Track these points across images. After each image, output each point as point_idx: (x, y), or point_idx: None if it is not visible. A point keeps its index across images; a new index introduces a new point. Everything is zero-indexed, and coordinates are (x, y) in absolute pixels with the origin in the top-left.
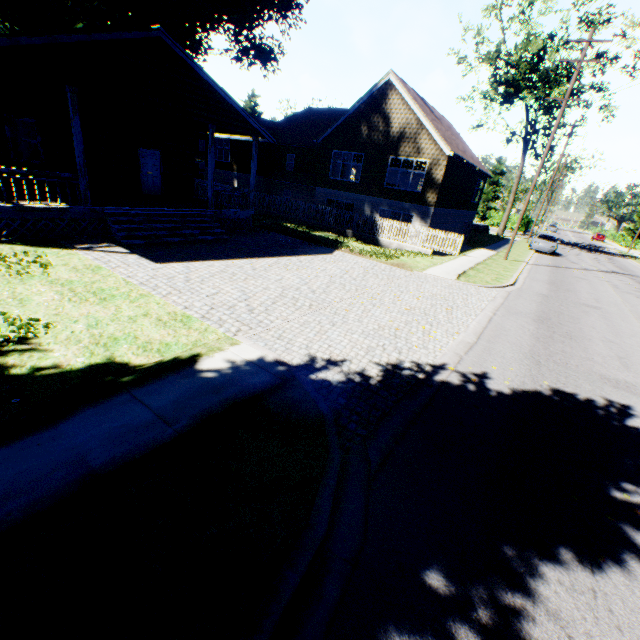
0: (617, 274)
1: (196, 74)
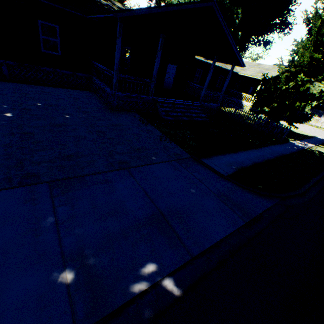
0: None
1: None
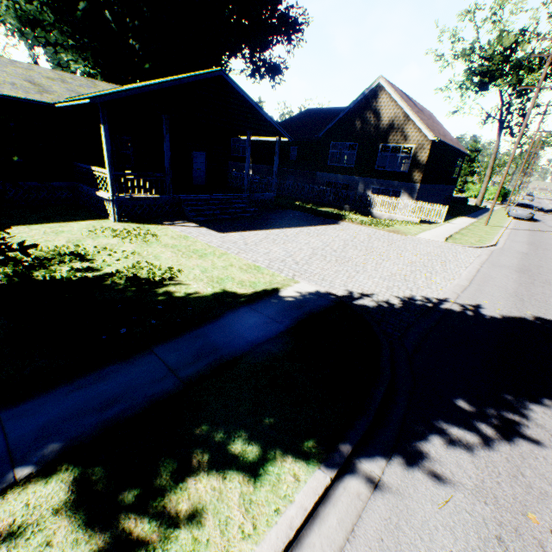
0: None
1: (241, 97)
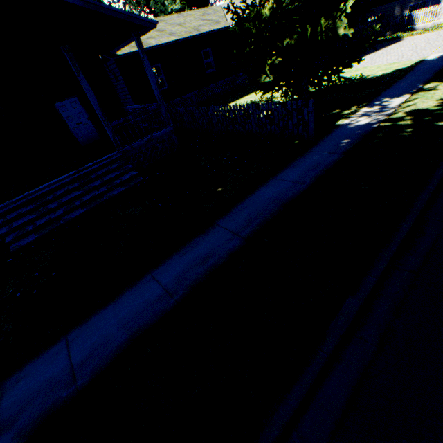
0: None
1: None
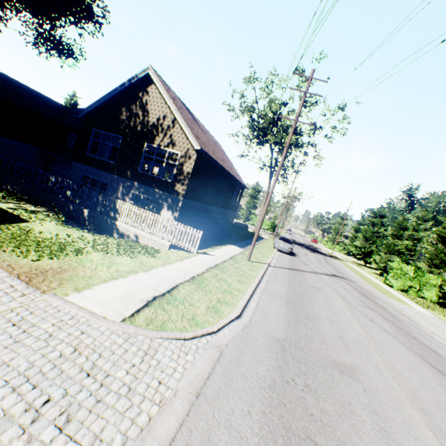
0: (337, 277)
1: None
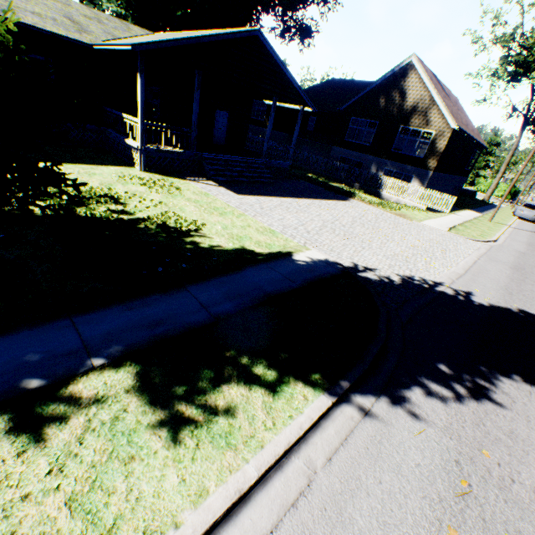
0: None
1: (273, 60)
